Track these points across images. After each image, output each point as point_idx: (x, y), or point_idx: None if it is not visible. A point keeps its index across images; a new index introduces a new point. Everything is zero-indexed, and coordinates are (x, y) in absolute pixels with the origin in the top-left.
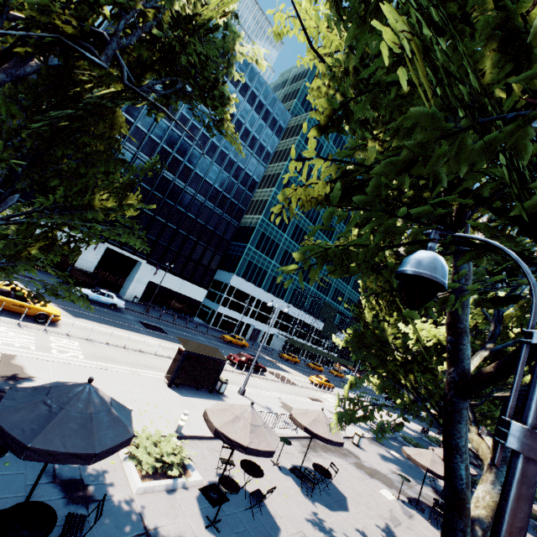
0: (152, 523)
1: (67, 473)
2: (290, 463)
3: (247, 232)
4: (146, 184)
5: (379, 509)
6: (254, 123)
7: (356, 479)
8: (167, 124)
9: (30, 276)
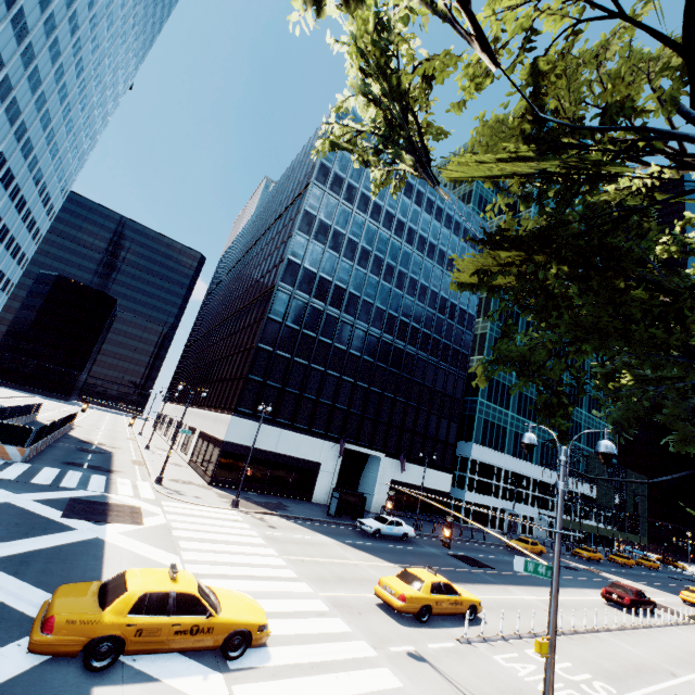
0: None
1: None
2: None
3: (469, 380)
4: (368, 356)
5: None
6: (455, 248)
7: None
8: (376, 279)
9: (308, 517)
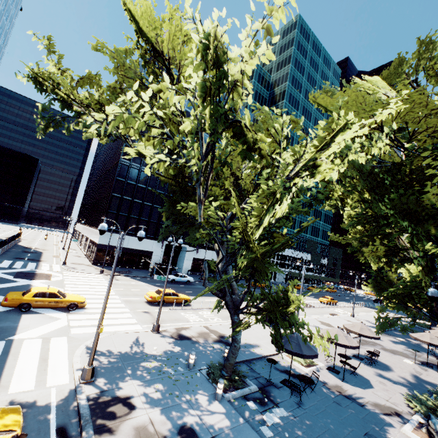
0: (324, 381)
1: (281, 369)
2: (350, 353)
3: None
4: None
5: (407, 368)
6: None
7: (387, 356)
8: None
9: (140, 276)
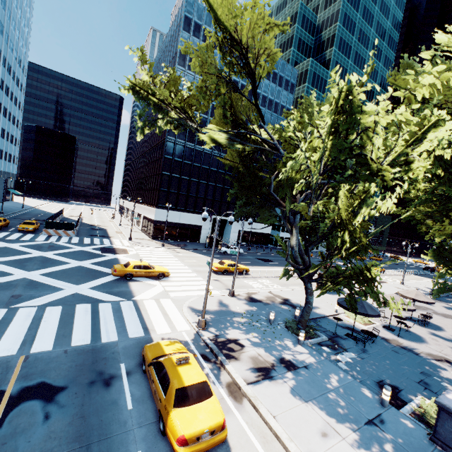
0: (381, 336)
1: (343, 326)
2: (403, 316)
3: None
4: (221, 170)
5: None
6: (273, 92)
7: (439, 319)
8: None
9: (195, 248)
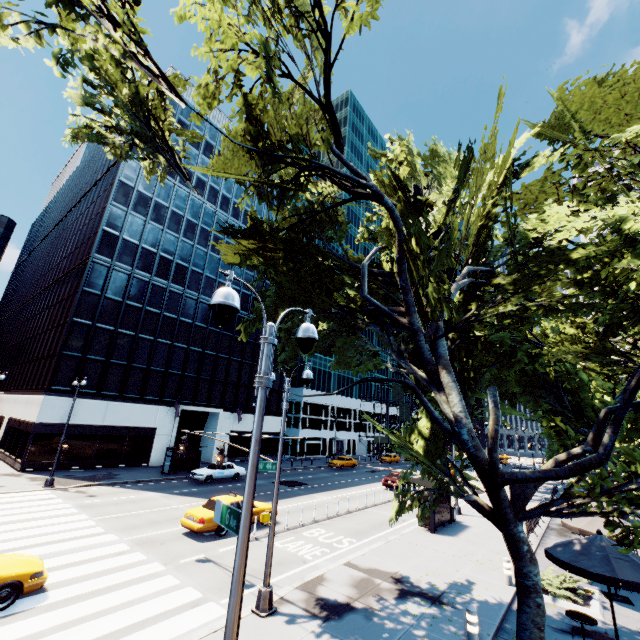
0: None
1: (562, 626)
2: None
3: None
4: (200, 322)
5: None
6: None
7: None
8: (204, 250)
9: (139, 479)
